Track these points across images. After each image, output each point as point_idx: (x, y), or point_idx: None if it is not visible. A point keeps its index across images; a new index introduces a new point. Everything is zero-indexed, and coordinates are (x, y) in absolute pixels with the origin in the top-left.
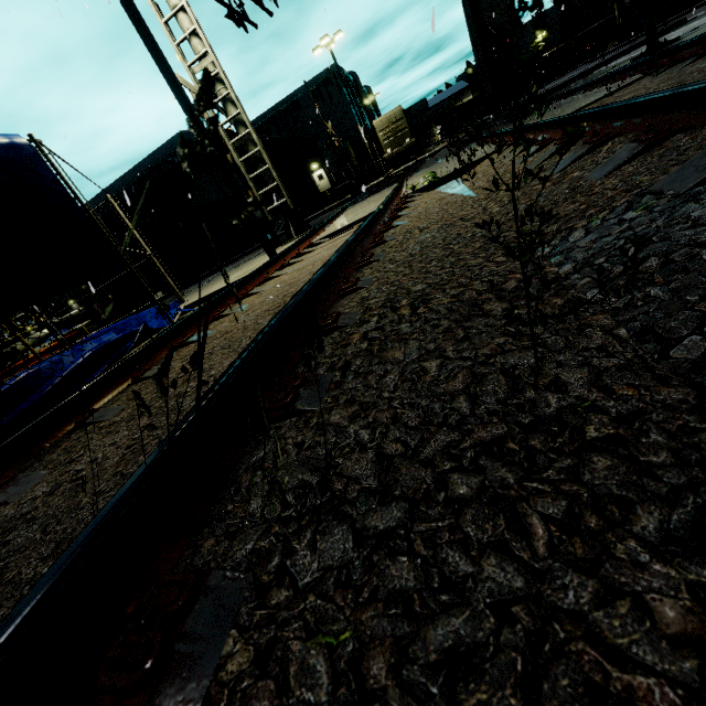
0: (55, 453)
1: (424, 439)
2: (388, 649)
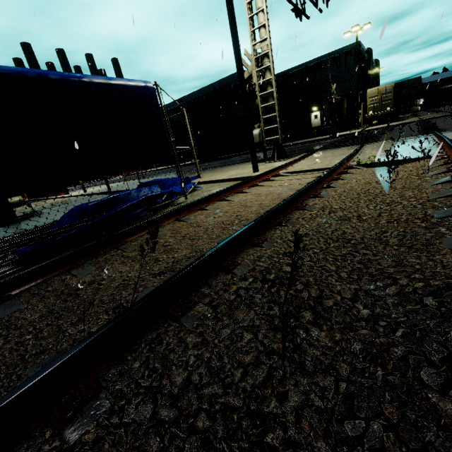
0: (102, 258)
1: (209, 383)
2: None
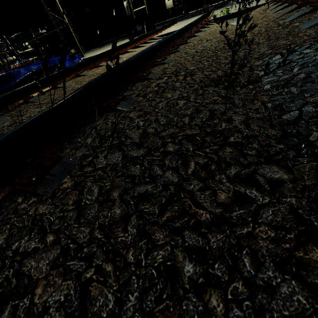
0: (14, 111)
1: (164, 129)
2: (121, 190)
